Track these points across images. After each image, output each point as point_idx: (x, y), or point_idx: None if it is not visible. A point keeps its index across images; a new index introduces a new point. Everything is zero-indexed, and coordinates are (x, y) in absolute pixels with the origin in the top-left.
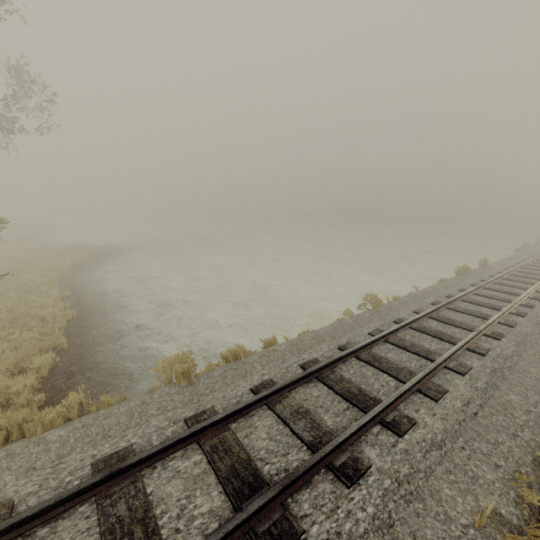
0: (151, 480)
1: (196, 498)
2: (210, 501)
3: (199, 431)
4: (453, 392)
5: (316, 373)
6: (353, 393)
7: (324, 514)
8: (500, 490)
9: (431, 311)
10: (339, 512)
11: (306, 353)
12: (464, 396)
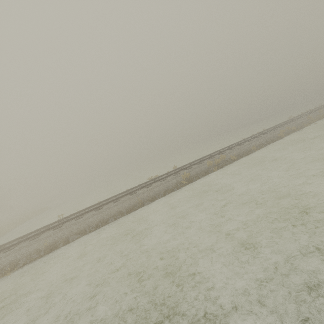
0: None
1: None
2: None
3: None
4: None
5: None
6: None
7: None
8: None
9: (63, 219)
10: None
11: None
12: None
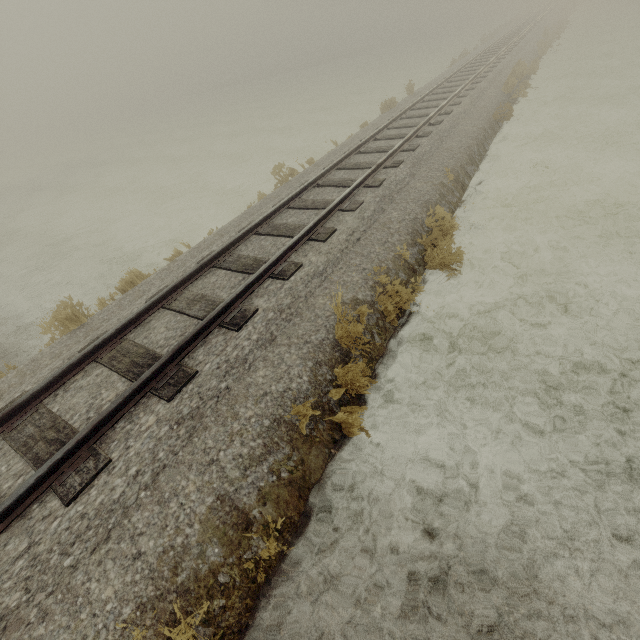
0: (55, 404)
1: (102, 395)
2: (116, 391)
3: (92, 353)
4: (341, 229)
5: (213, 262)
6: (248, 265)
7: (215, 355)
8: (361, 284)
9: (339, 162)
10: (228, 349)
11: (207, 250)
12: (351, 228)
